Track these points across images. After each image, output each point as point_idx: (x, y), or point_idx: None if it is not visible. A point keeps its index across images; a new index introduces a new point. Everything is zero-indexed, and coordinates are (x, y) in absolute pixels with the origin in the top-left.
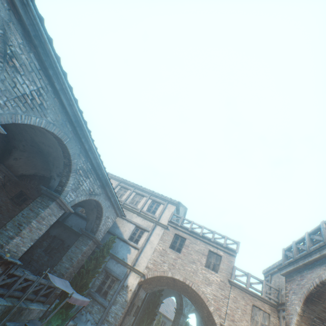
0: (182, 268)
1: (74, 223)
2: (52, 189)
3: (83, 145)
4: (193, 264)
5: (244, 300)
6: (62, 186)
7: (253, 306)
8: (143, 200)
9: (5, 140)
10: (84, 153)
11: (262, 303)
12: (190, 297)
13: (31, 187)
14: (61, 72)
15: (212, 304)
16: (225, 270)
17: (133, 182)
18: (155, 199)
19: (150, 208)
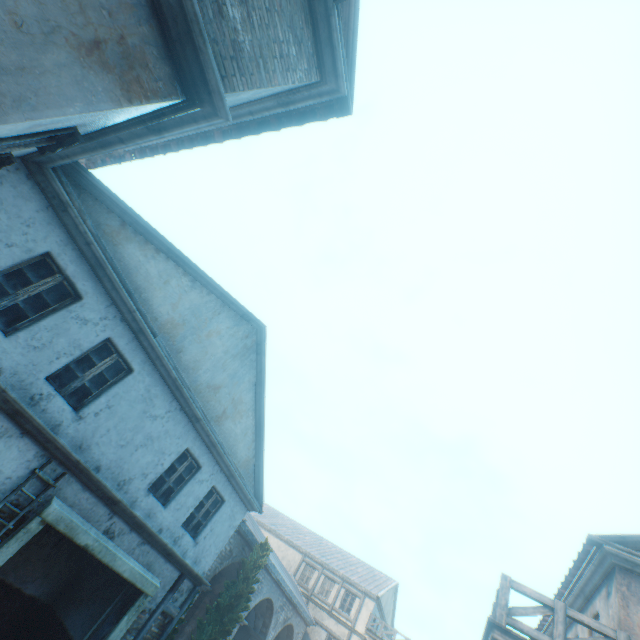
0: None
1: None
2: (258, 628)
3: (281, 588)
4: None
5: None
6: (266, 627)
7: None
8: (335, 588)
9: None
10: (282, 592)
11: None
12: None
13: None
14: (273, 563)
15: None
16: None
17: (320, 558)
18: (349, 588)
19: (344, 603)
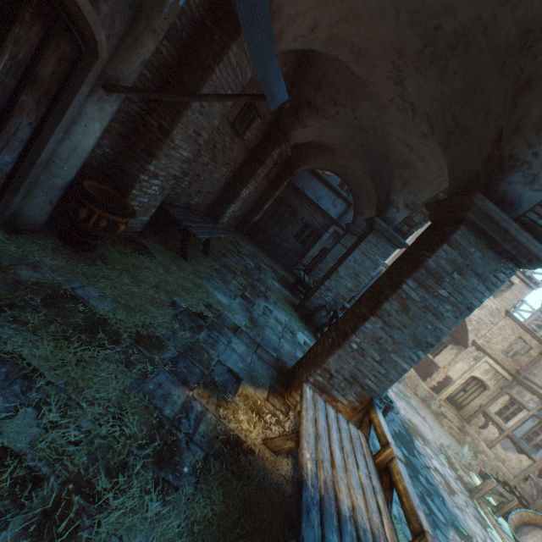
0: None
1: (306, 186)
2: (390, 224)
3: None
4: None
5: (512, 332)
6: (409, 227)
7: (518, 338)
8: None
9: (291, 83)
10: None
11: (530, 339)
12: None
13: None
14: None
15: (472, 325)
16: (508, 300)
17: None
18: None
19: None
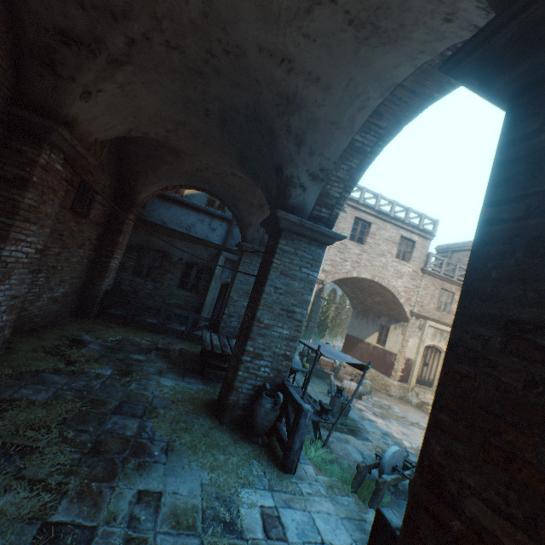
0: (368, 264)
1: (166, 217)
2: (302, 215)
3: None
4: (382, 257)
5: (434, 286)
6: (329, 208)
7: (440, 290)
8: None
9: None
10: None
11: (450, 286)
12: (347, 284)
13: (92, 166)
14: None
15: (403, 296)
16: (418, 259)
17: None
18: None
19: None
